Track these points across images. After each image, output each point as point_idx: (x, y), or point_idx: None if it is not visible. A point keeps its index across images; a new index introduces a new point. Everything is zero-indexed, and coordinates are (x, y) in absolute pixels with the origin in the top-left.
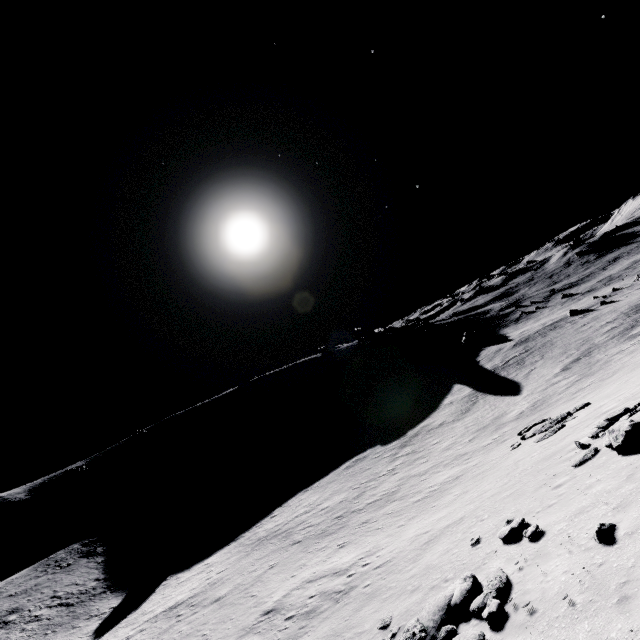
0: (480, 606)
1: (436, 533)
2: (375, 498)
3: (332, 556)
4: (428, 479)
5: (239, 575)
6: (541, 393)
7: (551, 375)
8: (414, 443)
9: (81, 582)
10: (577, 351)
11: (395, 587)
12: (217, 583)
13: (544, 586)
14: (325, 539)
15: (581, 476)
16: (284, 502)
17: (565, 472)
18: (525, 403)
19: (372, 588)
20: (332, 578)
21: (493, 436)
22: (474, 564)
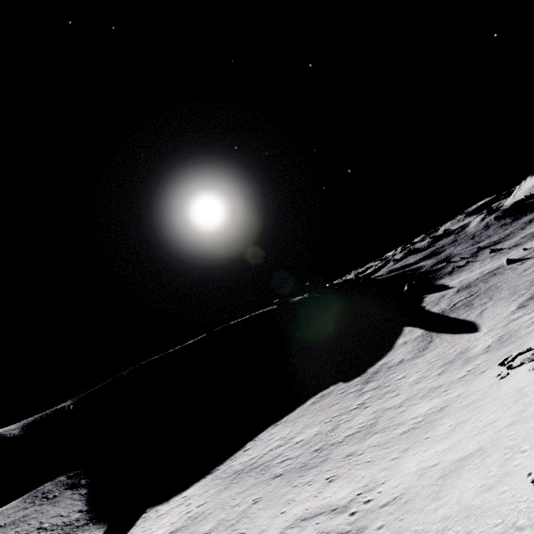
0: None
1: (449, 466)
2: (352, 431)
3: (323, 491)
4: (407, 411)
5: (221, 509)
6: (503, 328)
7: (507, 313)
8: (377, 379)
9: (65, 514)
10: (528, 291)
11: (424, 531)
12: (199, 517)
13: None
14: (309, 472)
15: None
16: (255, 436)
17: None
18: (488, 338)
19: (389, 530)
20: (331, 516)
21: (466, 369)
22: None
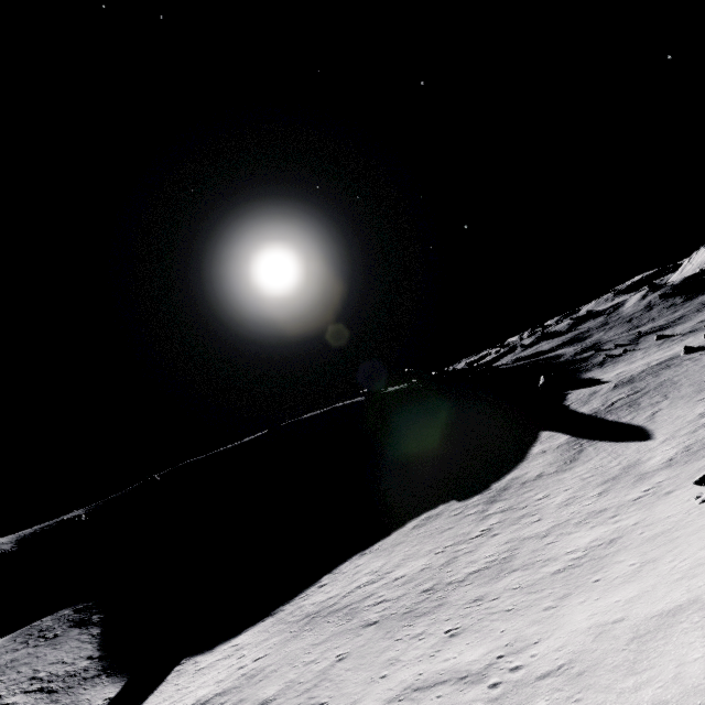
0: None
1: (645, 624)
2: (478, 566)
3: (442, 649)
4: (558, 542)
5: (290, 667)
6: (690, 436)
7: (693, 415)
8: (507, 498)
9: (69, 660)
10: None
11: None
12: (257, 676)
13: None
14: (418, 621)
15: None
16: (334, 568)
17: None
18: (669, 448)
19: None
20: (459, 687)
21: (640, 488)
22: None
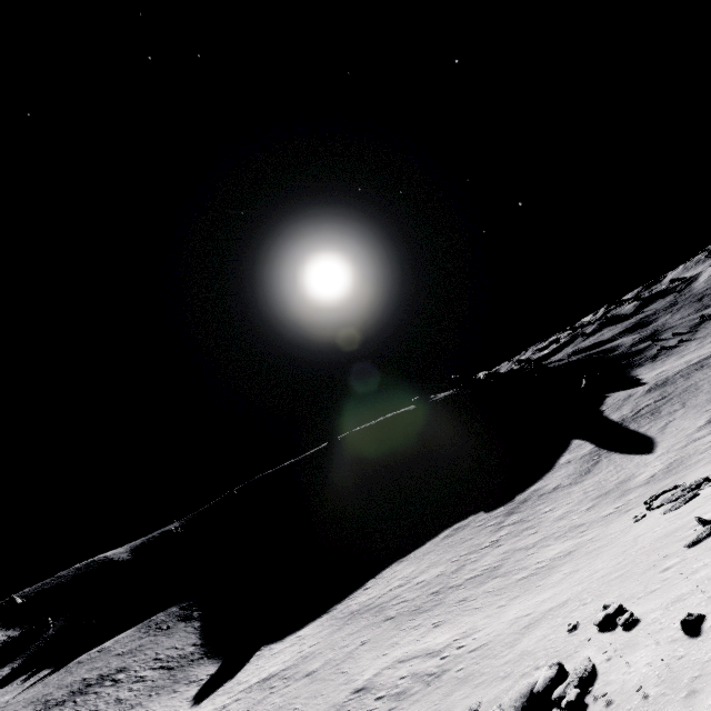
0: (561, 695)
1: (537, 616)
2: (475, 573)
3: (426, 635)
4: (536, 554)
5: (330, 650)
6: (679, 451)
7: (693, 428)
8: (522, 510)
9: (180, 646)
10: None
11: (488, 673)
12: (309, 657)
13: (625, 677)
14: (419, 616)
15: (691, 559)
16: (378, 573)
17: (677, 553)
18: (658, 464)
19: (465, 672)
20: (424, 659)
21: (616, 504)
22: (566, 652)
